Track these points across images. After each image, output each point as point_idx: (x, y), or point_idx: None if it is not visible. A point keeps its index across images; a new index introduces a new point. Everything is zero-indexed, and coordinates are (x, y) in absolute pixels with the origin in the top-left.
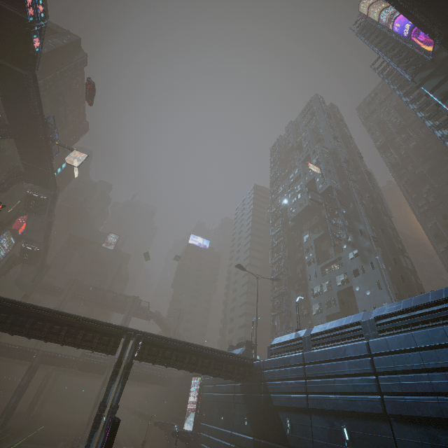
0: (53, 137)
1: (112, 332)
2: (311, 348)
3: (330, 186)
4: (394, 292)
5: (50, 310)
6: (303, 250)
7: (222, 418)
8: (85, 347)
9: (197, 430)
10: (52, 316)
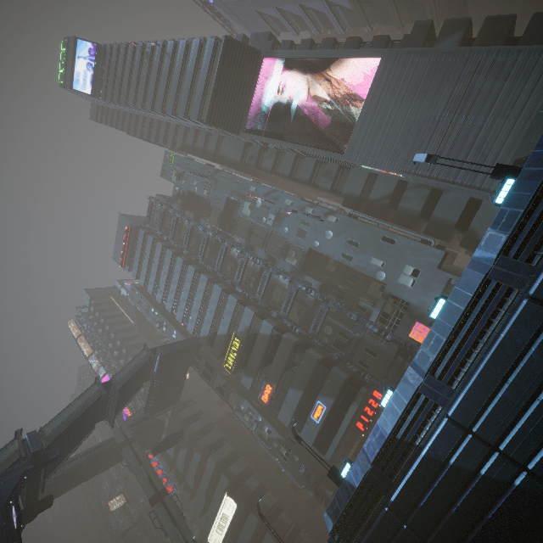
0: None
1: None
2: None
3: (139, 513)
4: None
5: None
6: None
7: None
8: None
9: None
10: None
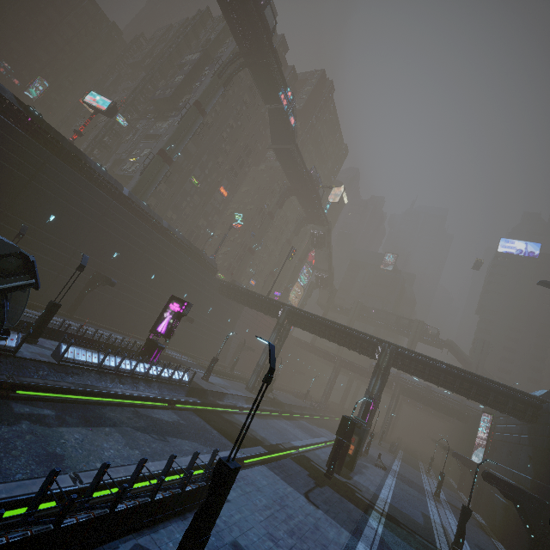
0: (317, 183)
1: (369, 341)
2: None
3: None
4: None
5: (327, 320)
6: None
7: (509, 458)
8: (352, 349)
9: (486, 466)
10: (329, 324)
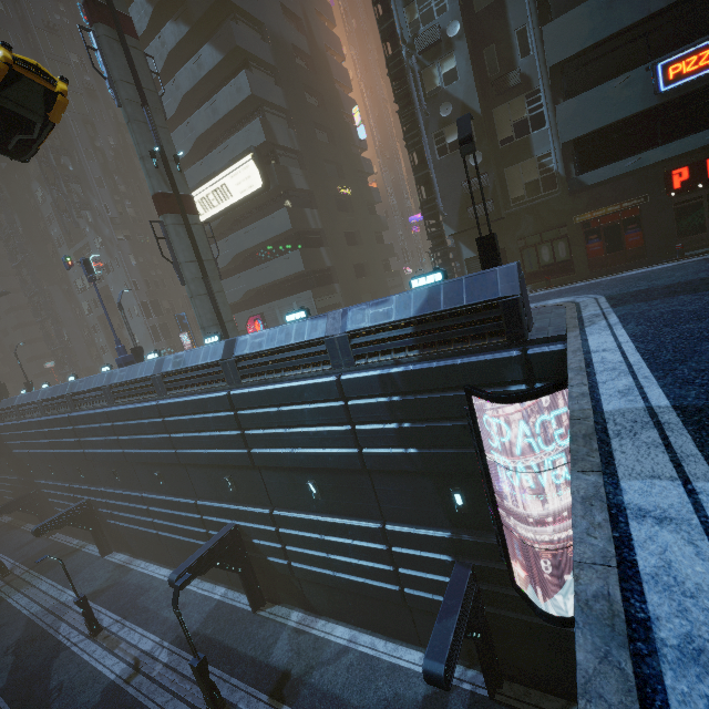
0: None
1: None
2: (22, 417)
3: None
4: (145, 290)
5: None
6: (44, 219)
7: None
8: None
9: None
10: None
